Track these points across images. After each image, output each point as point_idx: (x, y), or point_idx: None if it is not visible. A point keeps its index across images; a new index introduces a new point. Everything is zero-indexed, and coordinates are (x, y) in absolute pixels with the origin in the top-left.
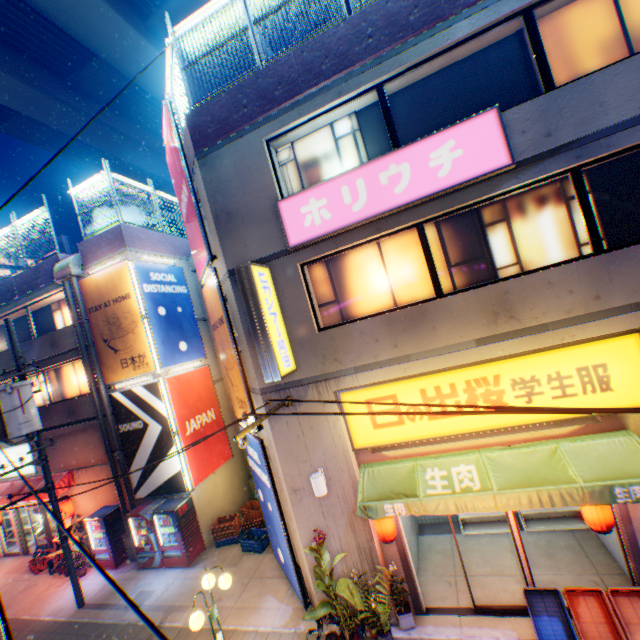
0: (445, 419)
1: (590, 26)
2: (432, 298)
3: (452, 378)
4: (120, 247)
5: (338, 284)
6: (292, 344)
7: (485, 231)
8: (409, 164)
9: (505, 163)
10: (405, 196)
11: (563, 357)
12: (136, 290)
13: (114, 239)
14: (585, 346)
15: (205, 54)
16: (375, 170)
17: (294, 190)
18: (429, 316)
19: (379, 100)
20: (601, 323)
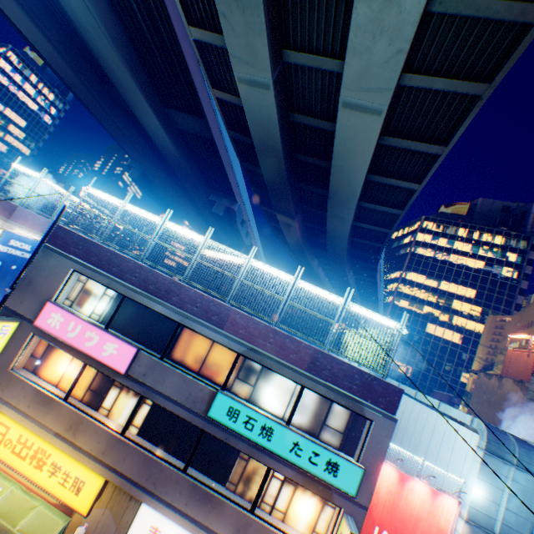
0: (18, 456)
1: (201, 345)
2: (63, 398)
3: (37, 440)
4: (7, 216)
5: (49, 352)
6: None
7: (113, 386)
8: (100, 338)
9: (123, 371)
10: (88, 349)
11: (78, 466)
12: None
13: (9, 209)
14: (88, 468)
15: (91, 210)
16: (89, 327)
17: (74, 295)
18: (53, 405)
19: (121, 300)
20: (97, 464)
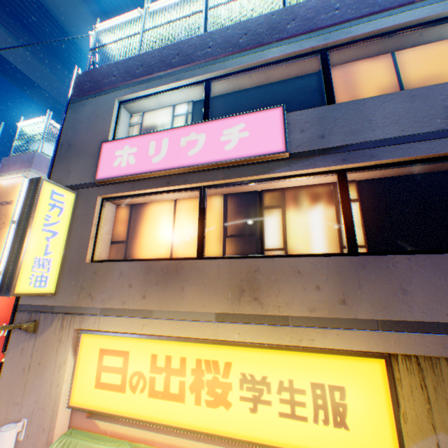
0: (165, 401)
1: (374, 75)
2: (193, 258)
3: (186, 351)
4: (28, 167)
5: (134, 226)
6: (63, 267)
7: (263, 211)
8: (206, 135)
9: (280, 149)
10: (195, 159)
11: (301, 363)
12: (19, 199)
13: (27, 160)
14: (326, 357)
15: (108, 43)
16: (180, 134)
17: None
18: (183, 274)
19: (205, 89)
20: (344, 333)
